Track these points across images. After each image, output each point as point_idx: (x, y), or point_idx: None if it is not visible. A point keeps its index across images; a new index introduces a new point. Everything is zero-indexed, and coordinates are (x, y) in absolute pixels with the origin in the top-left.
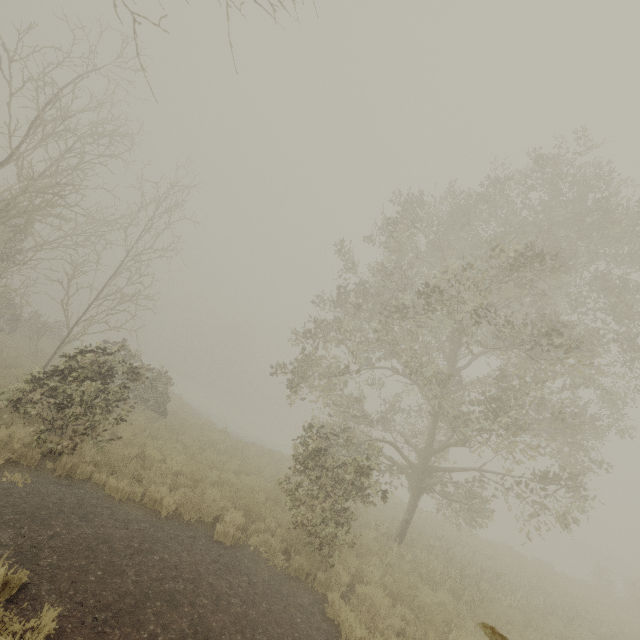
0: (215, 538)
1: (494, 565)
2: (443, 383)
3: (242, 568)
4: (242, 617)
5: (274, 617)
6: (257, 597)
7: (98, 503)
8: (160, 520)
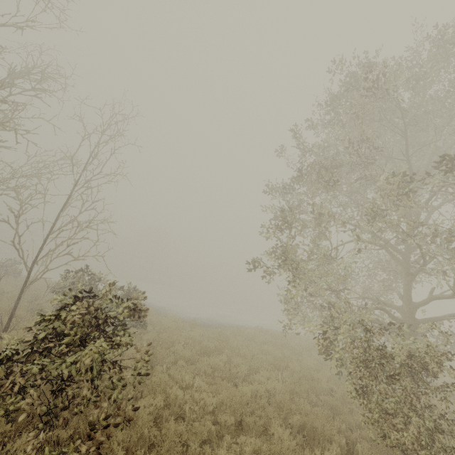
0: None
1: None
2: None
3: None
4: None
5: None
6: None
7: None
8: None
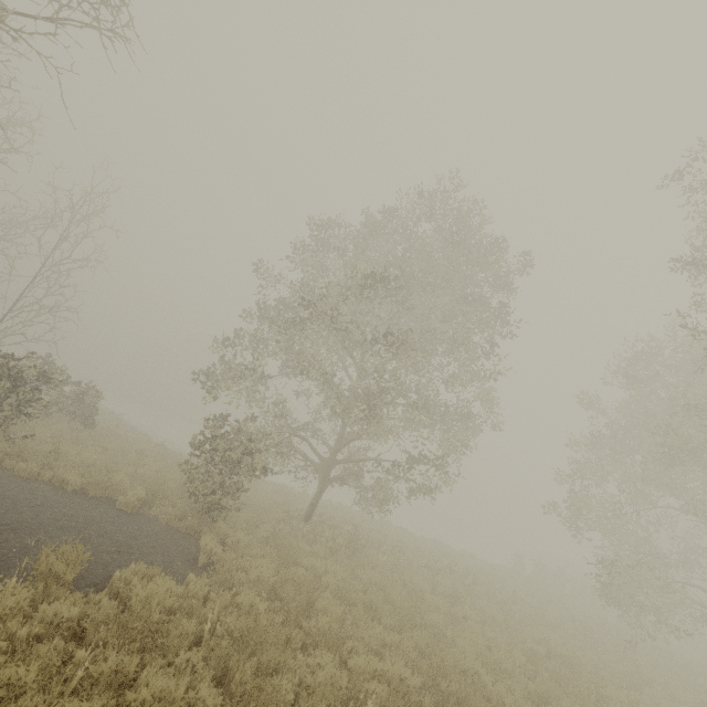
0: (117, 507)
1: (401, 545)
2: (326, 382)
3: (136, 523)
4: (122, 542)
5: (152, 545)
6: (142, 536)
7: (7, 479)
8: (66, 493)
